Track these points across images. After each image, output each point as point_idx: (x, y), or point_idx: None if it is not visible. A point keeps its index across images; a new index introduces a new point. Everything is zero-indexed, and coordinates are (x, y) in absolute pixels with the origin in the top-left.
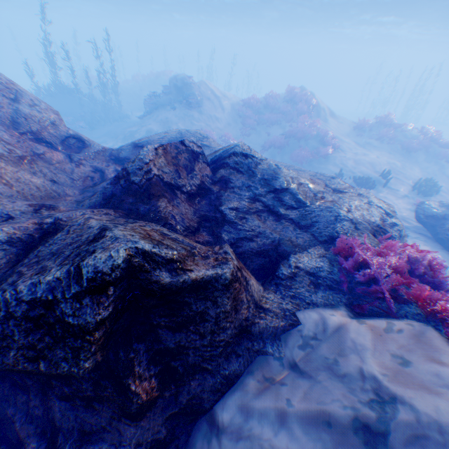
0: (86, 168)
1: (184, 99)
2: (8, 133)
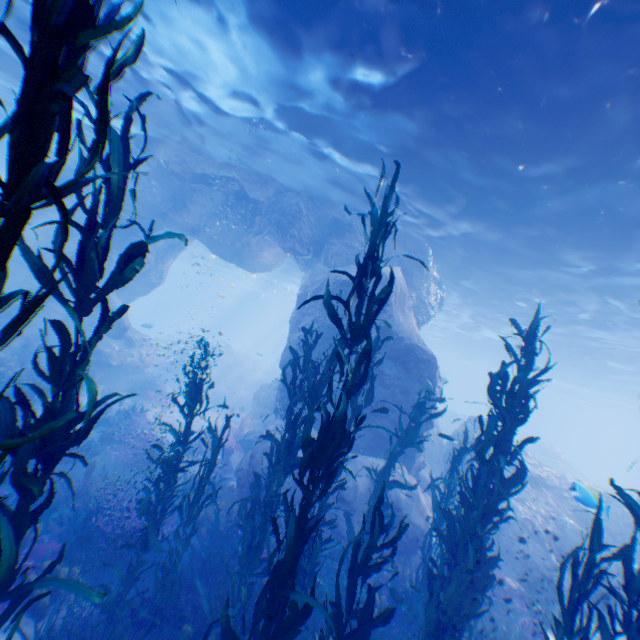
0: None
1: None
2: None
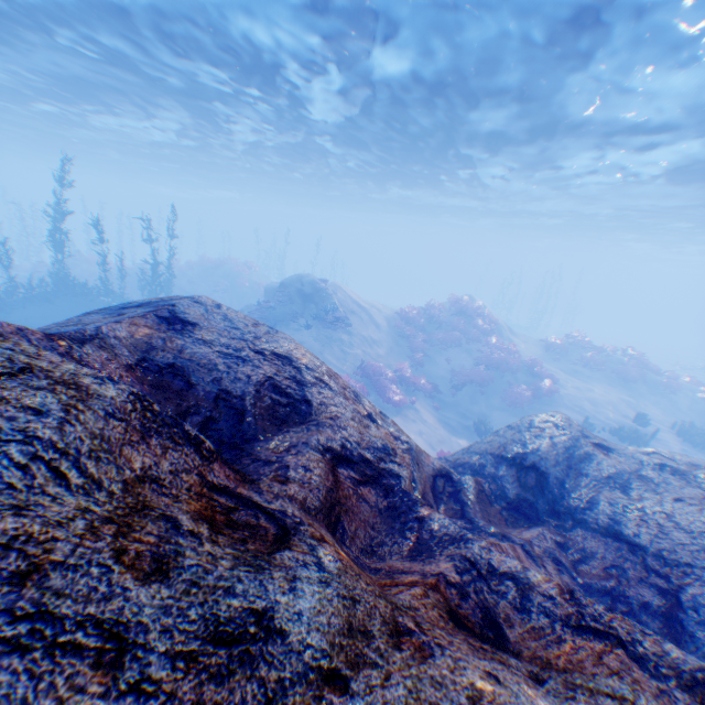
0: (550, 566)
1: (325, 313)
2: (487, 542)
